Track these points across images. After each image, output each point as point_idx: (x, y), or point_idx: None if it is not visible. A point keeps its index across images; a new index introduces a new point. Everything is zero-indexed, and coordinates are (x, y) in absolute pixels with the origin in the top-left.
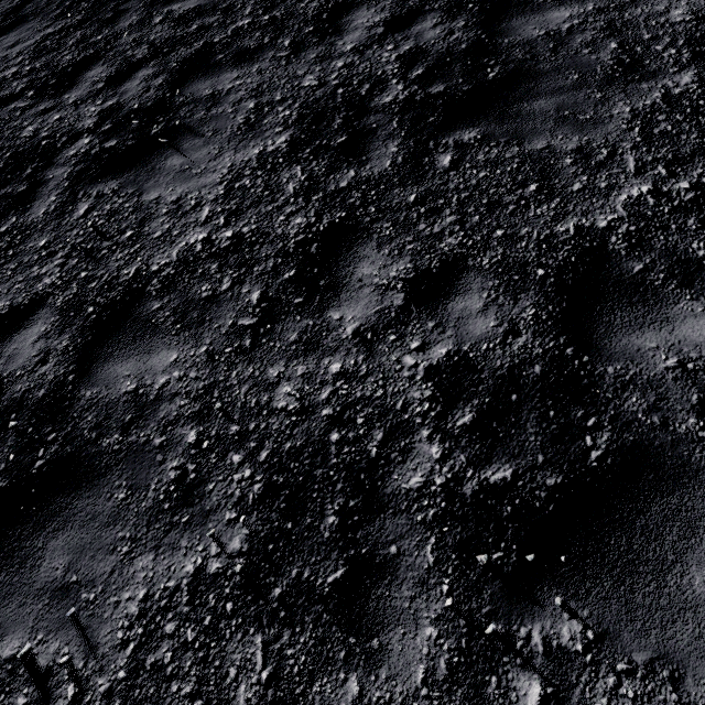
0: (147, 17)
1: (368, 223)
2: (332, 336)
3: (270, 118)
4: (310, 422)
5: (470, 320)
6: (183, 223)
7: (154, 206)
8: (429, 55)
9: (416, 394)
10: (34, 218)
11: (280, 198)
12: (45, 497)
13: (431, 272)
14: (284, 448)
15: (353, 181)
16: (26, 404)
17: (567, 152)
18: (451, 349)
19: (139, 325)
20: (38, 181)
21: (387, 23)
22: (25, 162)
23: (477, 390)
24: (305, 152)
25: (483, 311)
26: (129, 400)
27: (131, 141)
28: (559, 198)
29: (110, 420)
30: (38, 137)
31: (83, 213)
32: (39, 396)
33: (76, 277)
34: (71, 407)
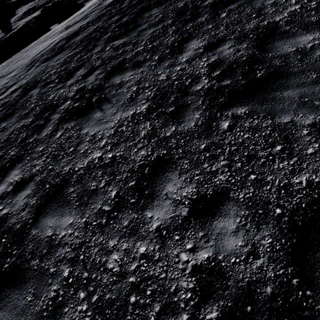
0: (104, 47)
1: (176, 158)
2: (144, 228)
3: (141, 95)
4: (122, 283)
5: (226, 236)
6: (93, 146)
7: (84, 136)
8: (224, 63)
9: (184, 284)
10: (42, 136)
11: (136, 139)
12: (2, 286)
13: (206, 197)
14: (105, 297)
15: (173, 133)
16: (11, 231)
17: (305, 126)
18: (210, 256)
19: (62, 199)
20: (48, 119)
21: (205, 47)
22: (46, 110)
23: (223, 293)
24: (153, 114)
25: (235, 232)
26: (47, 241)
27: (84, 104)
28: (296, 158)
29: (37, 250)
30: (53, 99)
31: (58, 136)
32: (17, 227)
33: (47, 168)
34: (26, 237)
